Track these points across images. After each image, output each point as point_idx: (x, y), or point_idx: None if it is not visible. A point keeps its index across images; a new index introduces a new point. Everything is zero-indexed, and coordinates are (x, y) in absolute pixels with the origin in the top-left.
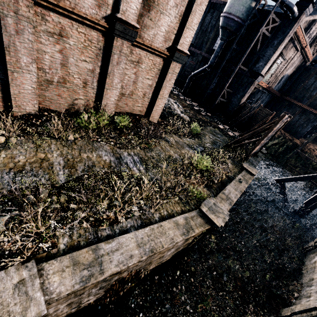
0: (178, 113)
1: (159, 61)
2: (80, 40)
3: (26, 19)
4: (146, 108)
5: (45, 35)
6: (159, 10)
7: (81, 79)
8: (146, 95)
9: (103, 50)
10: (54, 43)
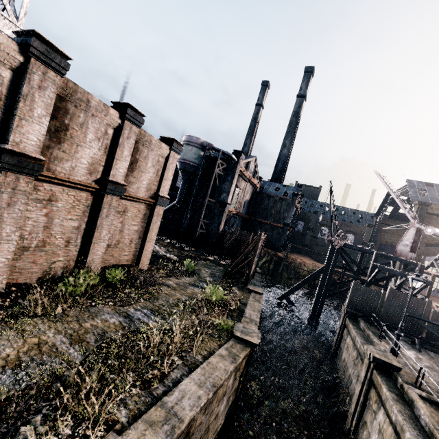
0: (163, 254)
1: (143, 207)
2: (69, 202)
3: (22, 192)
4: (134, 255)
5: (34, 203)
6: (141, 170)
7: (64, 238)
8: (133, 241)
9: (91, 206)
10: (41, 208)
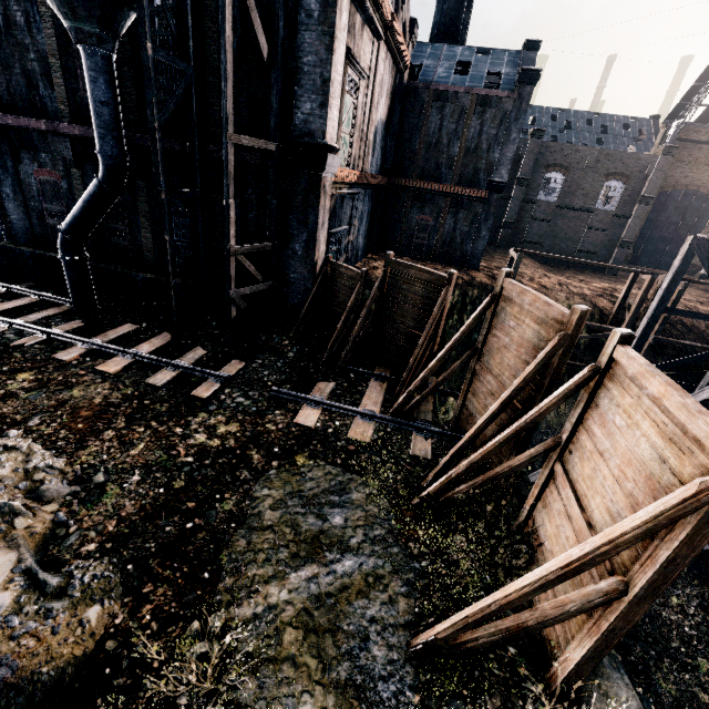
0: None
1: None
2: None
3: None
4: None
5: None
6: None
7: None
8: None
9: None
10: None
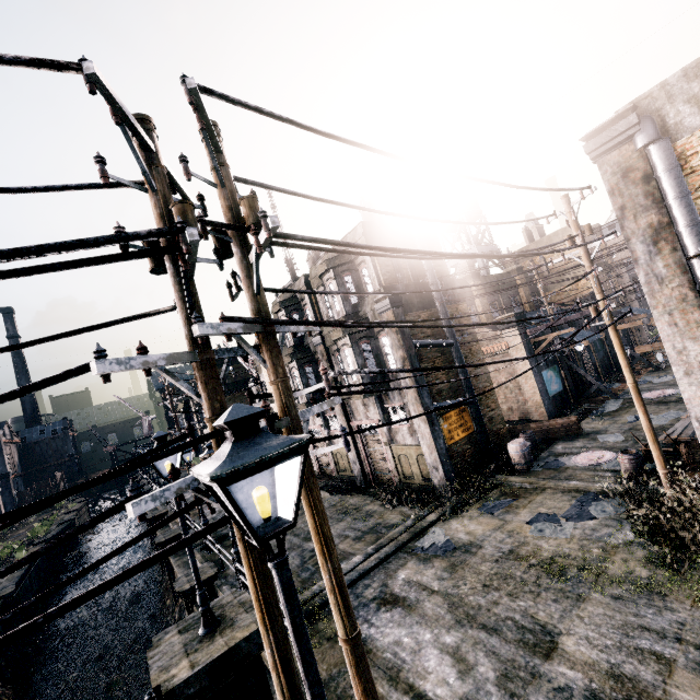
0: None
1: None
2: None
3: None
4: None
5: None
6: None
7: None
8: None
9: None
10: None
